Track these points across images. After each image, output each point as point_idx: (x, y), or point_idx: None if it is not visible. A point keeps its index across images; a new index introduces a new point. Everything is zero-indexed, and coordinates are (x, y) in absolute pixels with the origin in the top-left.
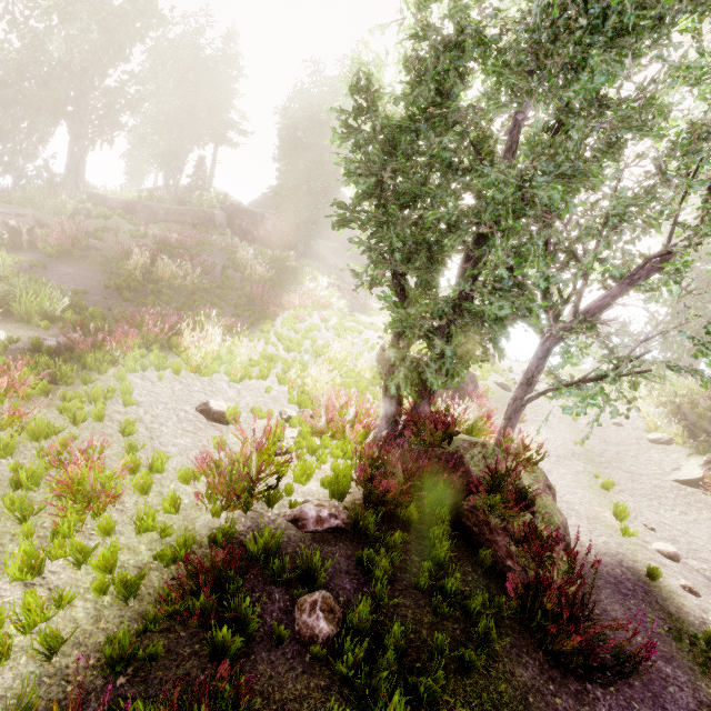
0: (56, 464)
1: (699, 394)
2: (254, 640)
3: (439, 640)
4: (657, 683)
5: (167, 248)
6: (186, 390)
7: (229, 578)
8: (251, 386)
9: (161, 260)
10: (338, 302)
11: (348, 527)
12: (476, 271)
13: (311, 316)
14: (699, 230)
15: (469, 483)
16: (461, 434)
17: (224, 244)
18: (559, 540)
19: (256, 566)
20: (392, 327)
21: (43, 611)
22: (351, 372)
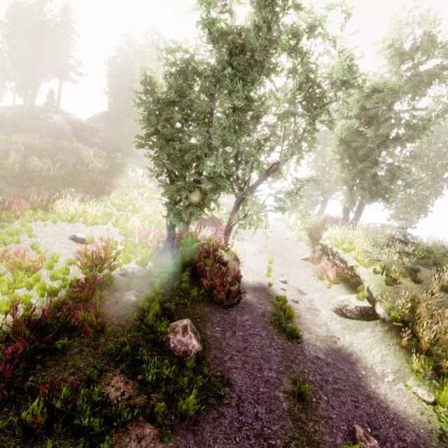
0: (4, 259)
1: (318, 223)
2: (107, 304)
3: (176, 299)
4: (254, 309)
5: (33, 151)
6: (61, 230)
7: (95, 288)
8: (98, 228)
9: (32, 159)
10: (149, 184)
11: (146, 275)
12: (198, 170)
13: (133, 192)
14: (285, 154)
15: (200, 258)
16: (201, 241)
17: (72, 148)
18: (229, 272)
19: (106, 287)
20: (165, 194)
21: (23, 296)
22: (155, 221)
